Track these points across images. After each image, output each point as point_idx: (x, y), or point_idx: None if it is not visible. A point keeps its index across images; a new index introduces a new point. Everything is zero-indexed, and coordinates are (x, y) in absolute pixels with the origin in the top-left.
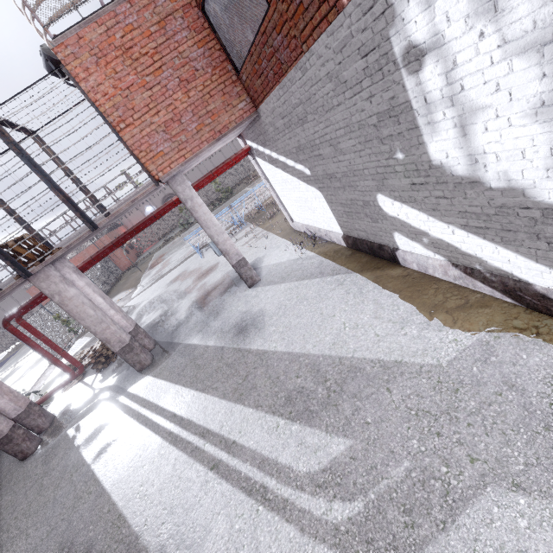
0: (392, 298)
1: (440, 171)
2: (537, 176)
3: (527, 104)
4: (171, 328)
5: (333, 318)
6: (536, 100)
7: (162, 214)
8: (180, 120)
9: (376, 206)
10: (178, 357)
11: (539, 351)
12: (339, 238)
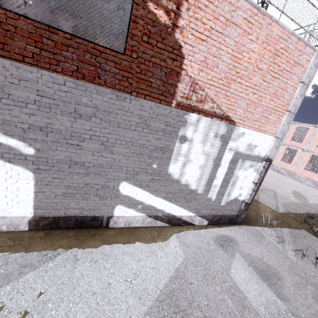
0: (131, 246)
1: (168, 176)
2: (193, 182)
3: (200, 164)
4: None
5: (112, 285)
6: (201, 164)
7: None
8: None
9: (114, 189)
10: None
11: (188, 235)
12: (18, 223)
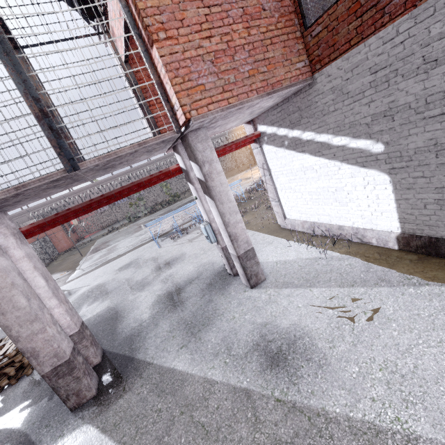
0: None
1: None
2: None
3: None
4: (128, 332)
5: None
6: None
7: (151, 184)
8: (233, 56)
9: None
10: (150, 392)
11: None
12: (386, 238)
